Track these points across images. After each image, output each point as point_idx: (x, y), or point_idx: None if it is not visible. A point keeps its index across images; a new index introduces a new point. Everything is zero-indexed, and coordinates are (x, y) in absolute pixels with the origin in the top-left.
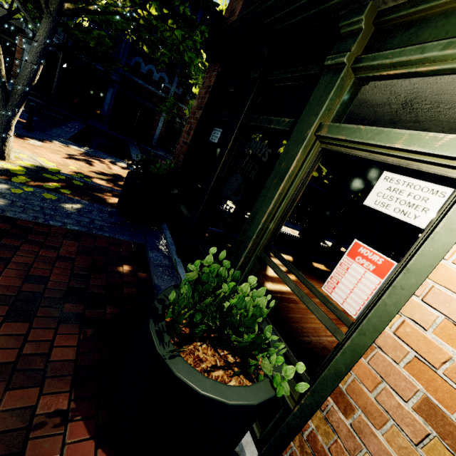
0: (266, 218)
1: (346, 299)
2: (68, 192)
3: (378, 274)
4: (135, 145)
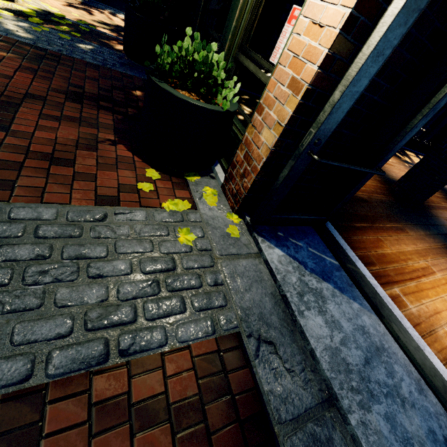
0: (238, 14)
1: None
2: (78, 35)
3: None
4: None
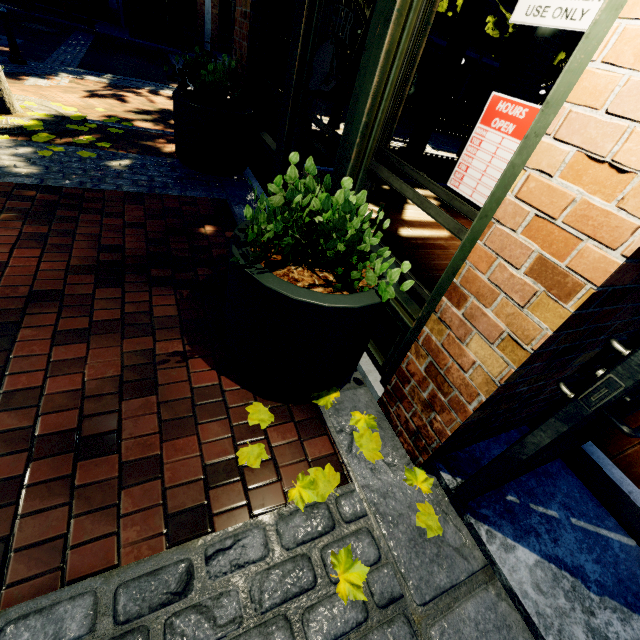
0: (370, 103)
1: (476, 188)
2: (108, 146)
3: (519, 136)
4: (180, 56)
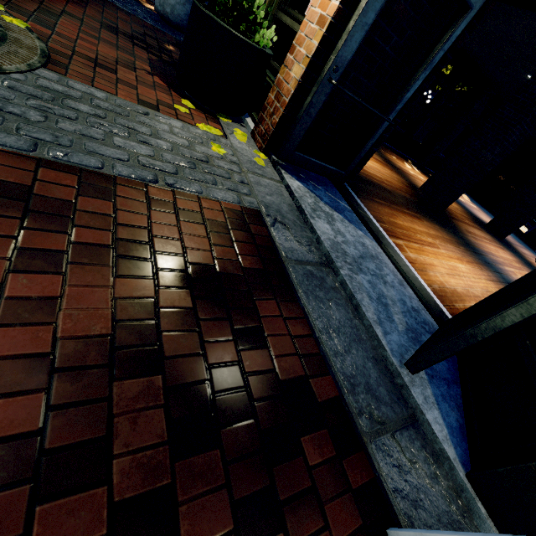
0: None
1: None
2: None
3: None
4: None
